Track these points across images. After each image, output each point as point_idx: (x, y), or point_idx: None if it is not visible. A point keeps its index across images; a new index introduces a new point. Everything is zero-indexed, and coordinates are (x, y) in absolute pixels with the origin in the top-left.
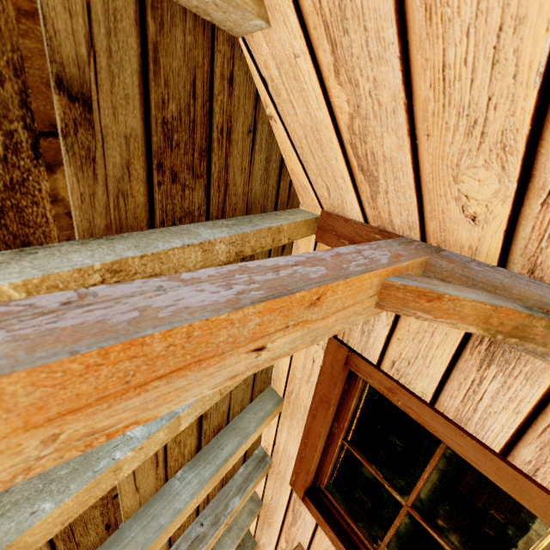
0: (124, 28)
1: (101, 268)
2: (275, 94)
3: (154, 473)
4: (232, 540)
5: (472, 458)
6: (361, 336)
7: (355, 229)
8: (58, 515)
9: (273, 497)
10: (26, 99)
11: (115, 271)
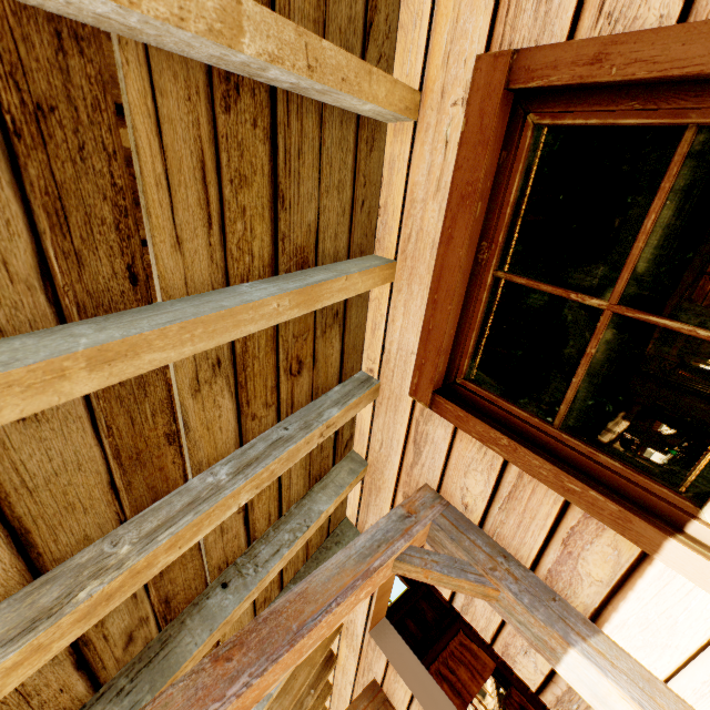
0: None
1: None
2: None
3: (205, 239)
4: (329, 496)
5: None
6: (536, 10)
7: None
8: None
9: (383, 441)
10: None
11: None
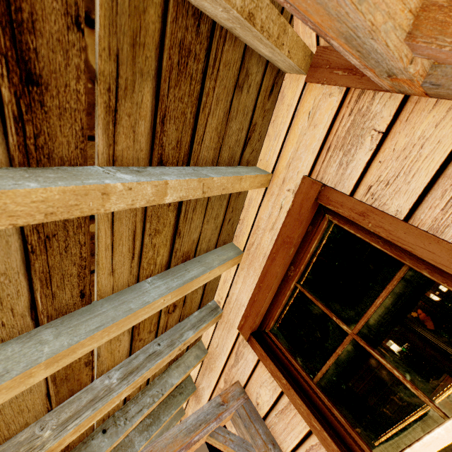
0: None
1: None
2: None
3: (129, 265)
4: (179, 373)
5: (444, 263)
6: (337, 170)
7: None
8: (42, 199)
9: (219, 344)
10: None
11: None
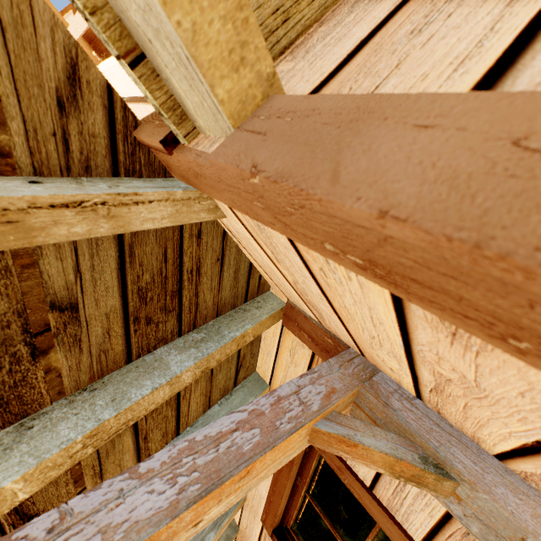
0: (104, 247)
1: (83, 438)
2: (238, 239)
3: None
4: None
5: None
6: None
7: (312, 327)
8: None
9: (248, 526)
10: (26, 327)
11: (94, 434)
